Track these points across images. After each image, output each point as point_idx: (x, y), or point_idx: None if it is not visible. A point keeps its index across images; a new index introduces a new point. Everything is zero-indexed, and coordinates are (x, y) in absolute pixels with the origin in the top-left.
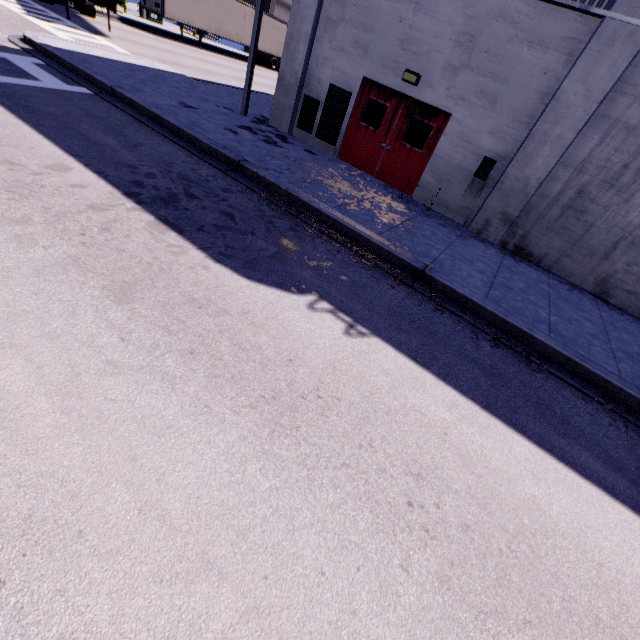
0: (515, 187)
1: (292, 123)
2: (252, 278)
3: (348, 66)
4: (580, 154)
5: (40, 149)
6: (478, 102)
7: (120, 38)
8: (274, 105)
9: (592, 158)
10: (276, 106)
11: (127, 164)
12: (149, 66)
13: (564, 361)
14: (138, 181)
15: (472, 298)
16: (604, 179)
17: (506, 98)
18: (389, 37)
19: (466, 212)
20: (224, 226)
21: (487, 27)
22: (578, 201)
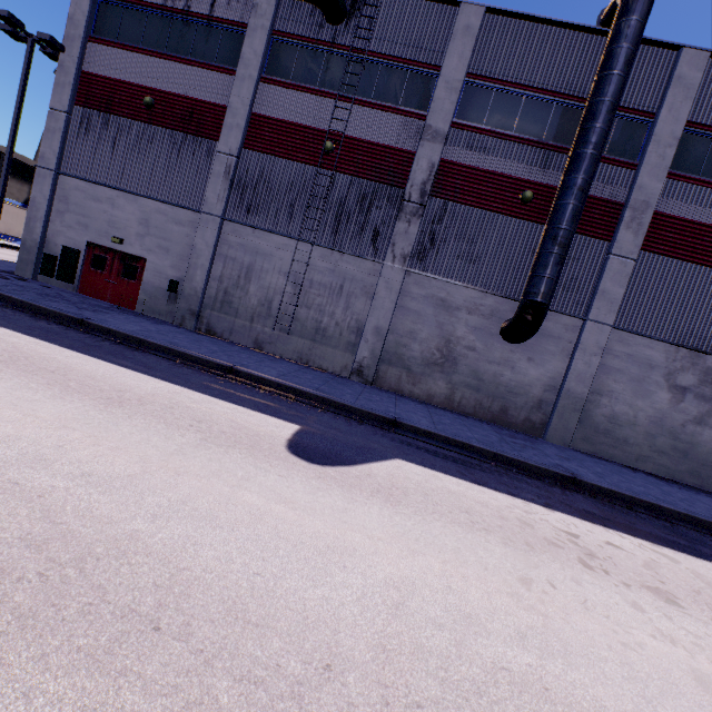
0: (191, 294)
1: (36, 272)
2: None
3: (76, 235)
4: (218, 273)
5: None
6: (160, 251)
7: None
8: (19, 261)
9: (224, 274)
10: (21, 261)
11: None
12: None
13: (165, 350)
14: None
15: (113, 328)
16: (233, 284)
17: (174, 249)
18: (100, 220)
19: (172, 314)
20: None
21: (153, 216)
22: (227, 297)
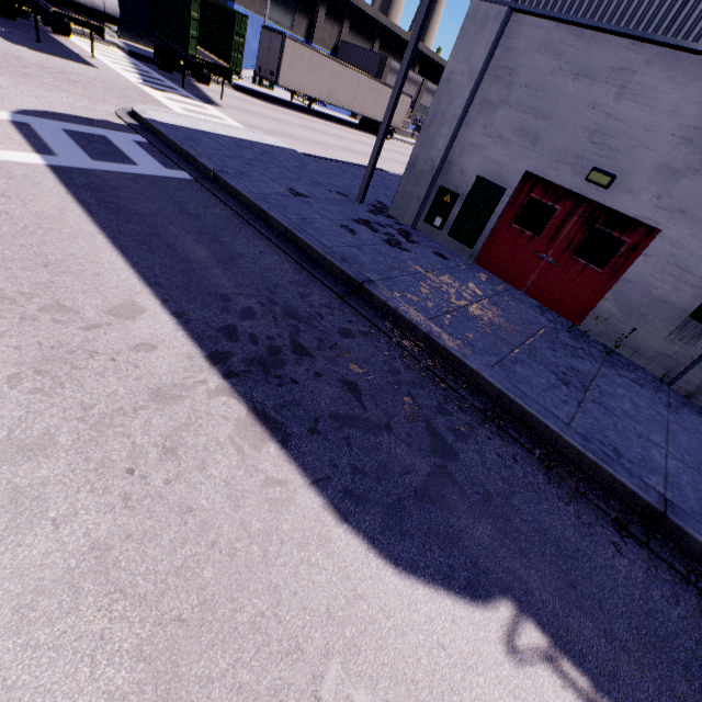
0: None
1: (418, 215)
2: (401, 561)
3: (505, 156)
4: None
5: (108, 276)
6: None
7: (231, 107)
8: (398, 193)
9: None
10: (400, 194)
11: (218, 293)
12: (258, 140)
13: None
14: (230, 326)
15: None
16: None
17: None
18: (572, 126)
19: (668, 362)
20: (347, 415)
21: None
22: None
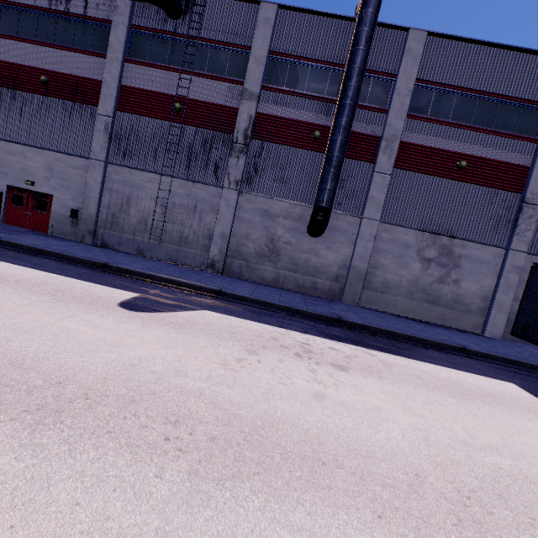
0: (88, 218)
1: None
2: None
3: None
4: (107, 202)
5: None
6: (62, 189)
7: None
8: None
9: (111, 203)
10: None
11: None
12: None
13: (58, 255)
14: None
15: (19, 243)
16: (118, 209)
17: (72, 186)
18: (16, 169)
19: (76, 234)
20: None
21: (55, 164)
22: (114, 219)
